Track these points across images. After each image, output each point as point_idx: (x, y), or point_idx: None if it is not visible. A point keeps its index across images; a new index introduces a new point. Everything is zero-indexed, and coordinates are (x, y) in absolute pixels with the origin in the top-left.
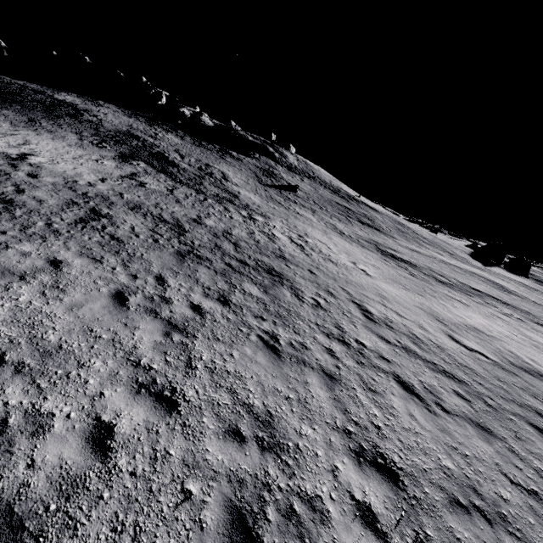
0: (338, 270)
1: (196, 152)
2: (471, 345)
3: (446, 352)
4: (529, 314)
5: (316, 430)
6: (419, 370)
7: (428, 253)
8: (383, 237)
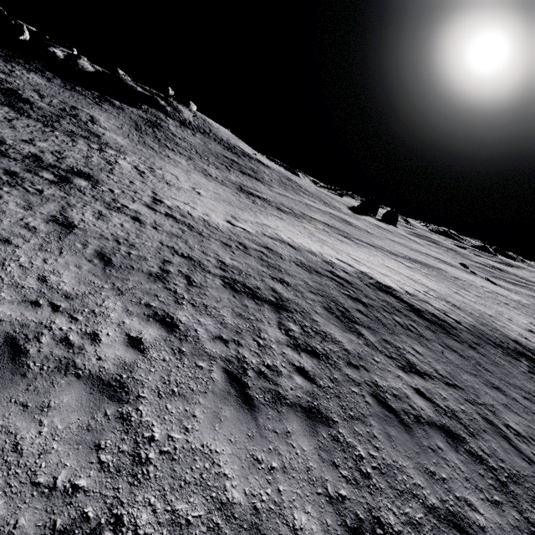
0: (167, 187)
1: (63, 95)
2: (241, 226)
3: (207, 222)
4: (345, 232)
5: (28, 212)
6: (163, 220)
7: (298, 198)
8: (257, 184)
